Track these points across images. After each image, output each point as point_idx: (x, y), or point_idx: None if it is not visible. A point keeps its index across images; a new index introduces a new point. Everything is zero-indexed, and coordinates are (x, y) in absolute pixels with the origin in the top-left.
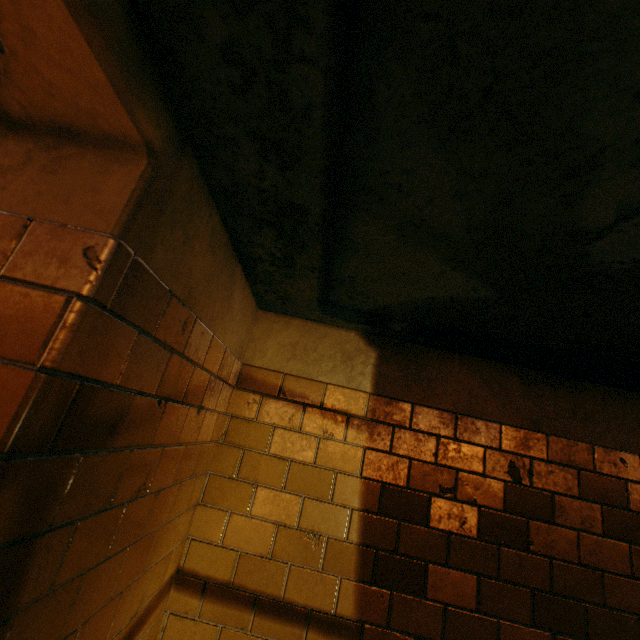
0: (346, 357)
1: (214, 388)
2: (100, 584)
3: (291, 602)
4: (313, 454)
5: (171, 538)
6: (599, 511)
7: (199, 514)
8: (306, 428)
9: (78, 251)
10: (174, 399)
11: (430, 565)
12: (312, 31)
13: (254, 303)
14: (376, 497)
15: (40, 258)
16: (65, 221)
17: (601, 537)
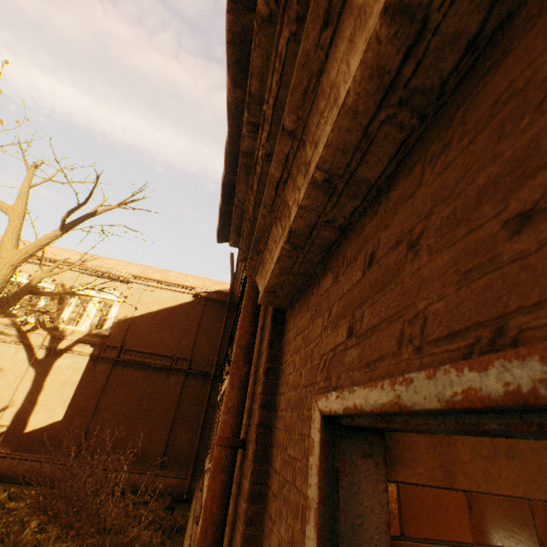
0: None
1: None
2: None
3: None
4: None
5: None
6: None
7: None
8: None
9: None
10: None
11: None
12: None
13: None
14: None
15: None
16: (543, 497)
17: None
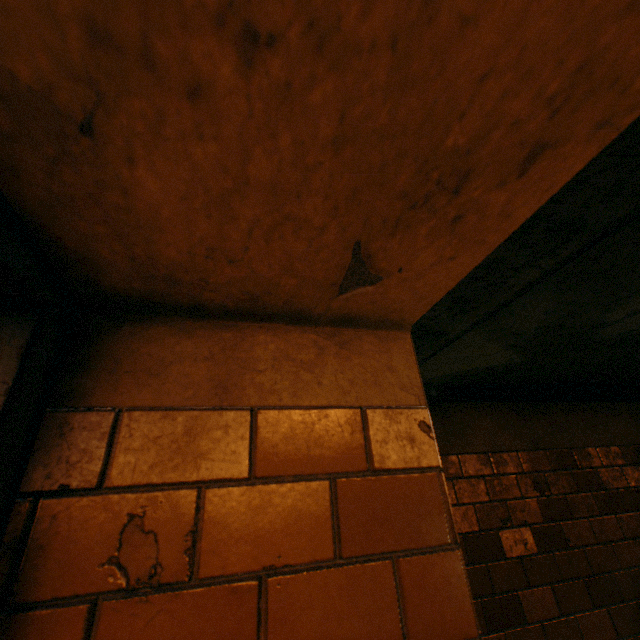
0: None
1: None
2: None
3: None
4: None
5: None
6: (592, 497)
7: None
8: None
9: (414, 428)
10: None
11: (519, 592)
12: (555, 257)
13: None
14: (463, 549)
15: (392, 443)
16: (387, 403)
17: (600, 516)
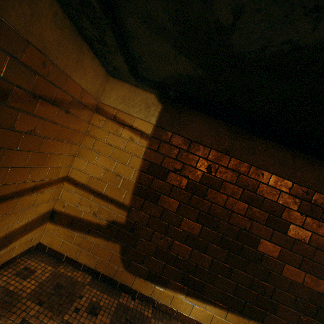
0: (147, 106)
1: (77, 106)
2: (17, 158)
3: (107, 195)
4: (124, 146)
5: (59, 162)
6: (241, 191)
7: (76, 159)
8: (123, 135)
9: None
10: (45, 99)
11: (162, 195)
12: None
13: (105, 71)
14: (146, 167)
15: None
16: None
17: (237, 200)
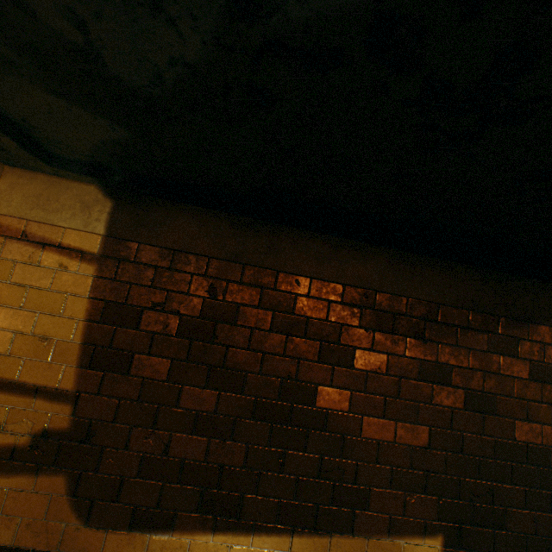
0: (85, 207)
1: None
2: None
3: (25, 383)
4: (49, 282)
5: None
6: (271, 315)
7: None
8: (45, 263)
9: None
10: None
11: (137, 355)
12: None
13: None
14: (100, 311)
15: None
16: None
17: (269, 332)
